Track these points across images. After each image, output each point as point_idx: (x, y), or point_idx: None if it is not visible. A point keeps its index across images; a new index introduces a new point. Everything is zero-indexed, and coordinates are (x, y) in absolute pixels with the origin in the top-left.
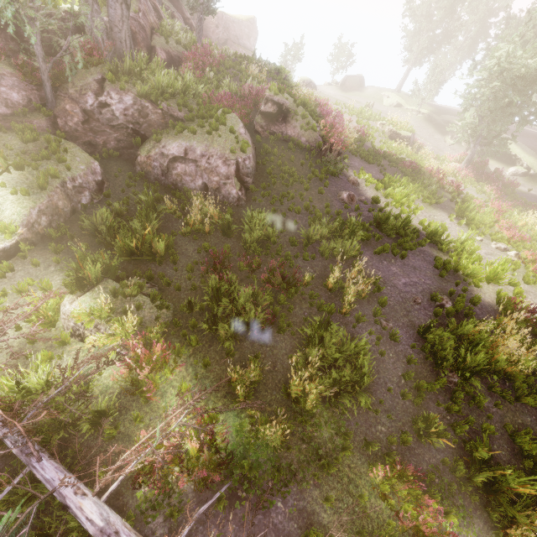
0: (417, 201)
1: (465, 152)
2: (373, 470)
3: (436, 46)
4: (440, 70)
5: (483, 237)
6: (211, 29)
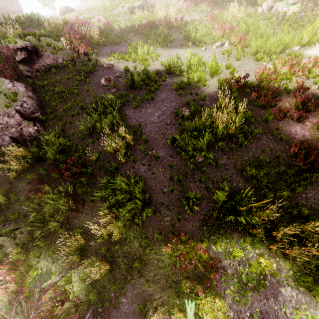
0: (158, 49)
1: None
2: (163, 250)
3: None
4: None
5: (207, 45)
6: None
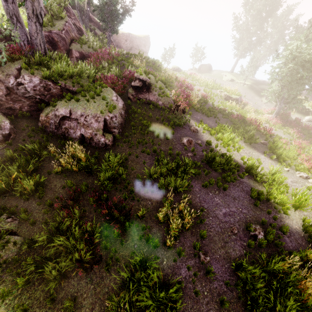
0: (240, 142)
1: (274, 107)
2: None
3: (253, 46)
4: (256, 59)
5: (289, 168)
6: (122, 42)
